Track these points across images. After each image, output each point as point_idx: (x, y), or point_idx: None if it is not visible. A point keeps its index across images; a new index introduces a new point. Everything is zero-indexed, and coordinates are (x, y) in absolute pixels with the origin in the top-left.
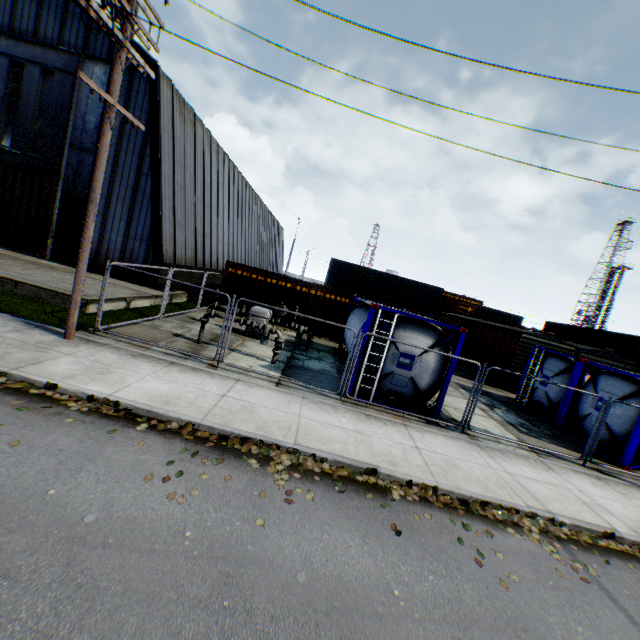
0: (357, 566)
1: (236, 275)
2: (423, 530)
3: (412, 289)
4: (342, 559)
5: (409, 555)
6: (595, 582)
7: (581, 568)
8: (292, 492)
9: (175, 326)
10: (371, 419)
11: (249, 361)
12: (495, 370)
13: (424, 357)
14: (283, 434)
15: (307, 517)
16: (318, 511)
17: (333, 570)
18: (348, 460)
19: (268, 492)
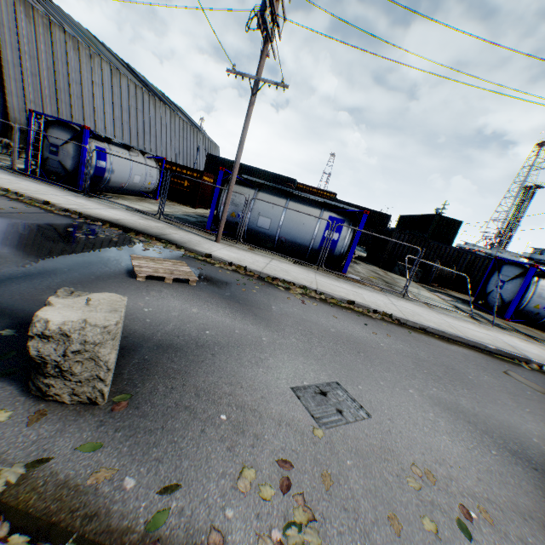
0: None
1: None
2: None
3: (271, 180)
4: None
5: None
6: None
7: None
8: None
9: None
10: (12, 175)
11: None
12: None
13: (66, 147)
14: None
15: None
16: None
17: None
18: None
19: None
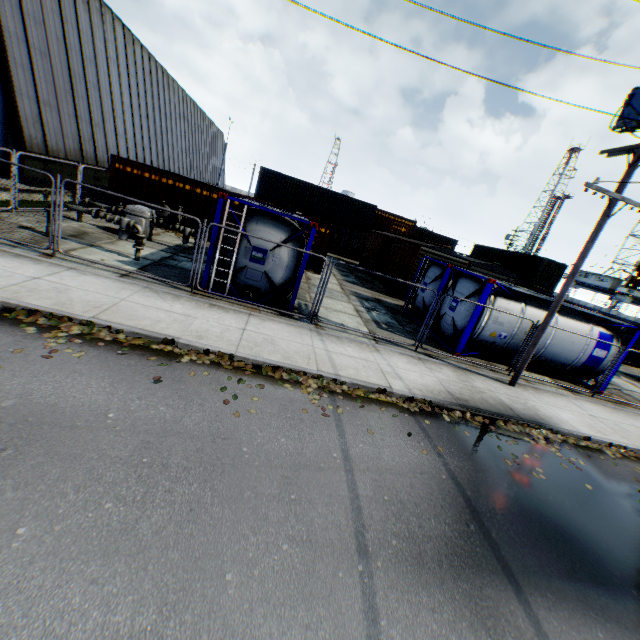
0: (84, 400)
1: (126, 173)
2: (190, 382)
3: (346, 205)
4: (71, 395)
5: (154, 396)
6: (335, 417)
7: (332, 409)
8: (59, 351)
9: (31, 220)
10: (214, 308)
11: (106, 256)
12: (398, 282)
13: (277, 252)
14: (86, 310)
15: (60, 368)
16: (78, 365)
17: (52, 401)
18: (147, 332)
19: (29, 350)
